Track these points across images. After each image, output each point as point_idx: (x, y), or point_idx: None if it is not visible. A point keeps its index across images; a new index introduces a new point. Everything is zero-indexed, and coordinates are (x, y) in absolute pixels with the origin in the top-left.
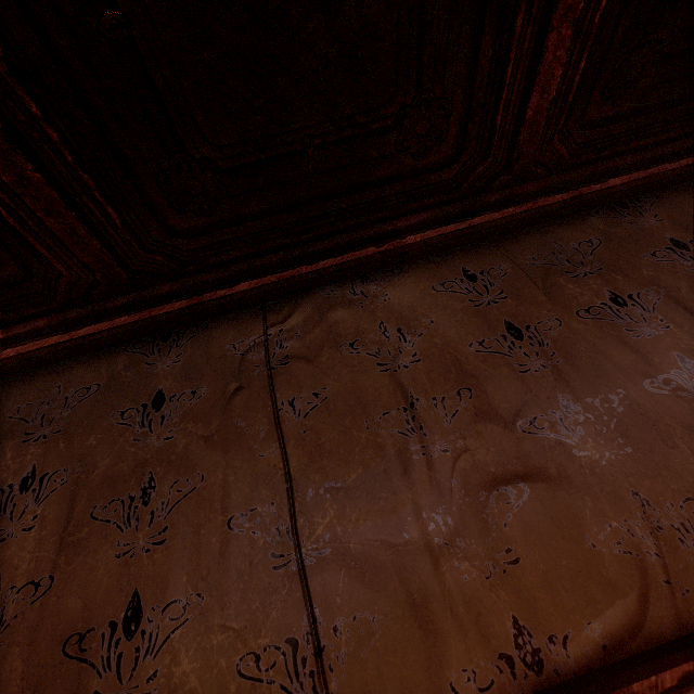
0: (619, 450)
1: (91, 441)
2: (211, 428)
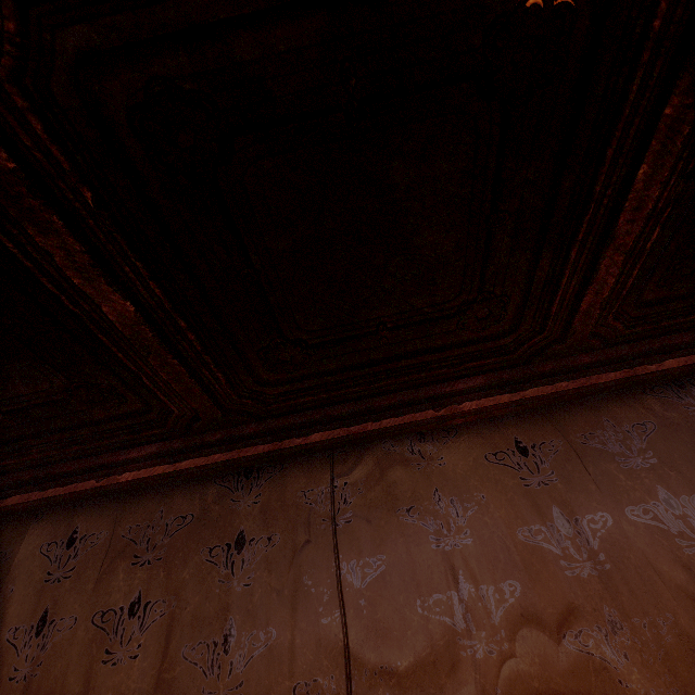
0: (666, 689)
1: (185, 575)
2: (283, 581)
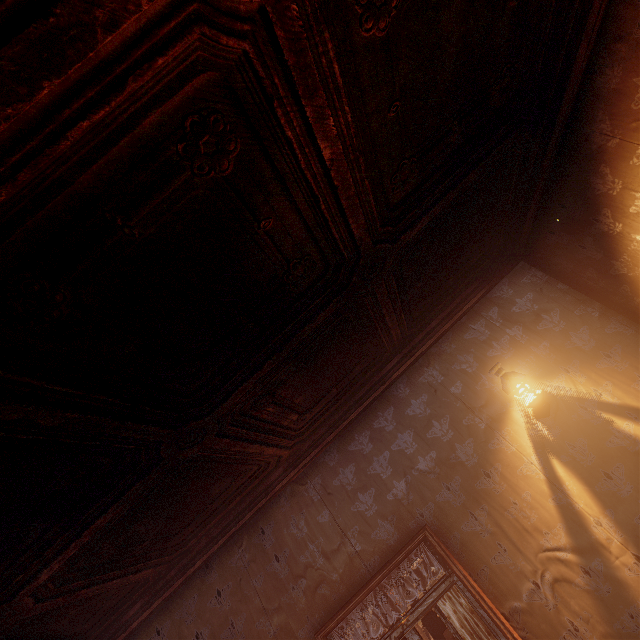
0: None
1: None
2: None
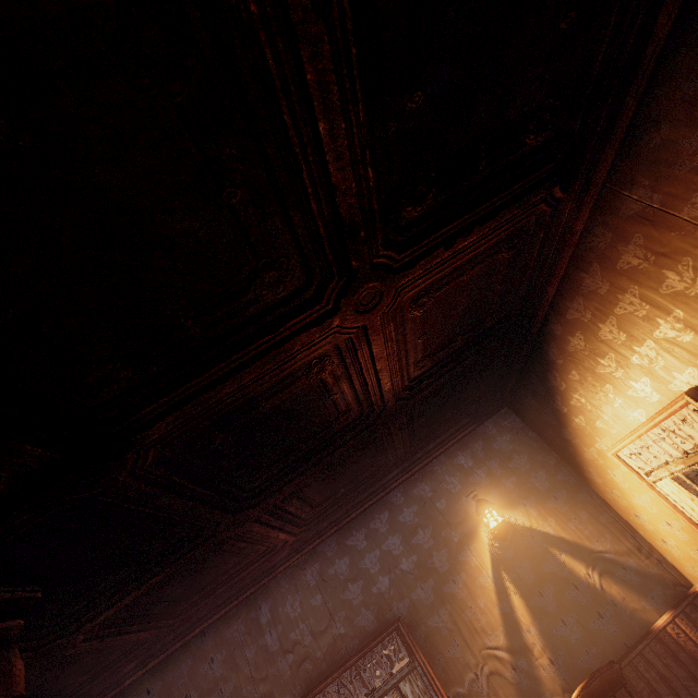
0: None
1: None
2: None
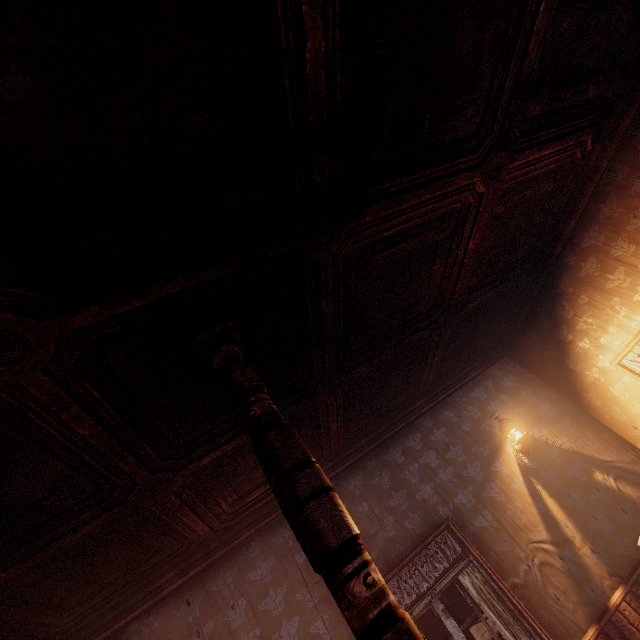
0: None
1: None
2: None
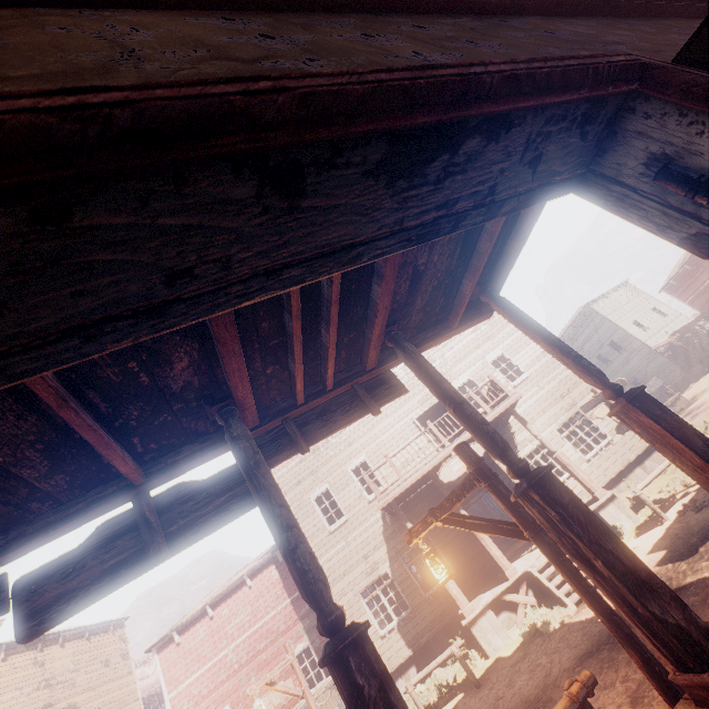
0: None
1: None
2: None
